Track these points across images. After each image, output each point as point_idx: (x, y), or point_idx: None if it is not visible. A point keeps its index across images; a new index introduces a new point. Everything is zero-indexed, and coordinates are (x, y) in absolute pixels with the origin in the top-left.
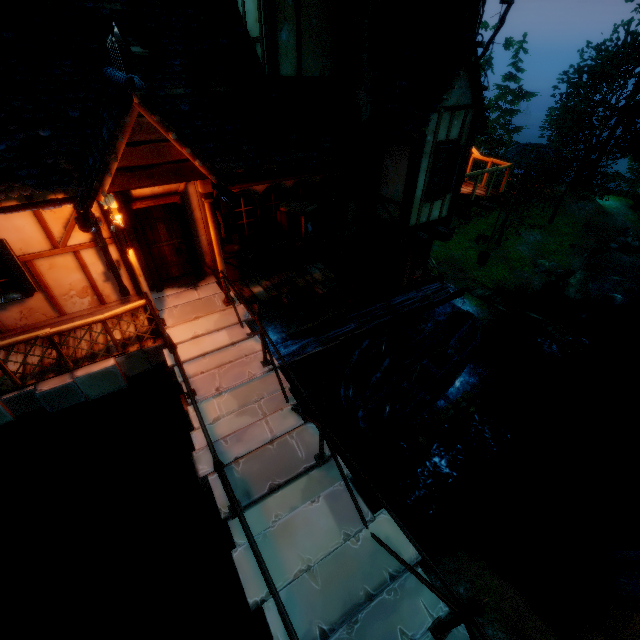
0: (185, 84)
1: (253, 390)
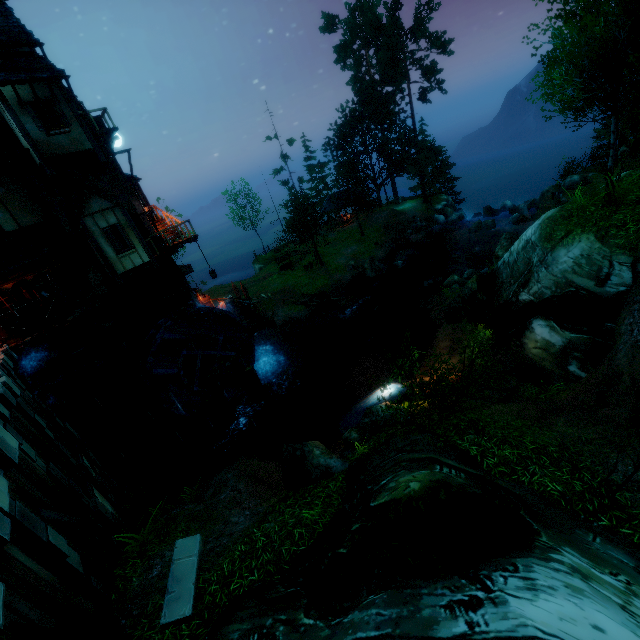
0: None
1: None
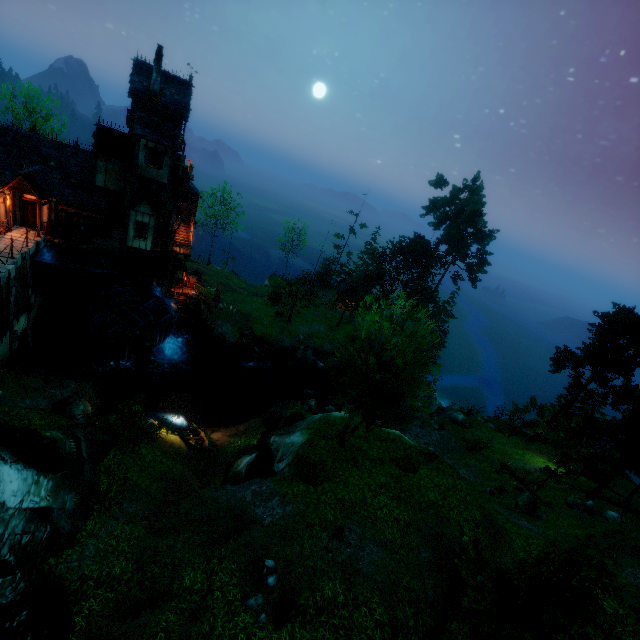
0: (62, 176)
1: (16, 248)
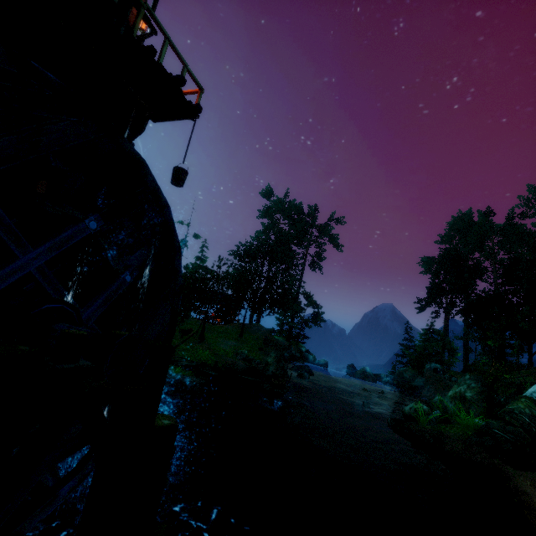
0: None
1: None
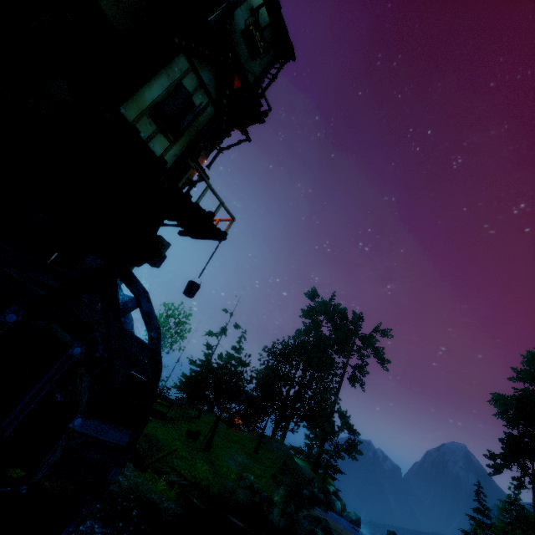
0: None
1: None
